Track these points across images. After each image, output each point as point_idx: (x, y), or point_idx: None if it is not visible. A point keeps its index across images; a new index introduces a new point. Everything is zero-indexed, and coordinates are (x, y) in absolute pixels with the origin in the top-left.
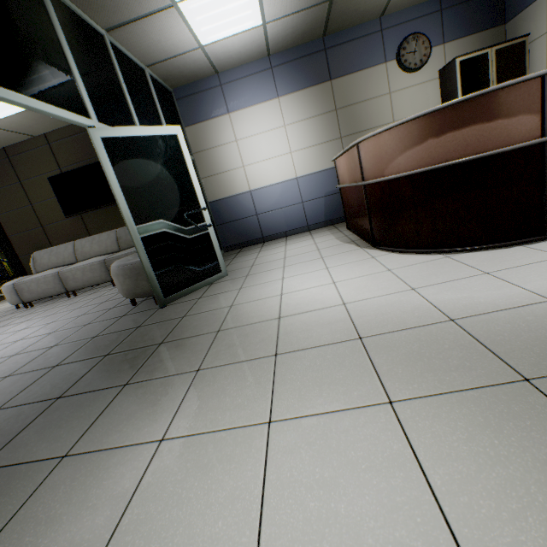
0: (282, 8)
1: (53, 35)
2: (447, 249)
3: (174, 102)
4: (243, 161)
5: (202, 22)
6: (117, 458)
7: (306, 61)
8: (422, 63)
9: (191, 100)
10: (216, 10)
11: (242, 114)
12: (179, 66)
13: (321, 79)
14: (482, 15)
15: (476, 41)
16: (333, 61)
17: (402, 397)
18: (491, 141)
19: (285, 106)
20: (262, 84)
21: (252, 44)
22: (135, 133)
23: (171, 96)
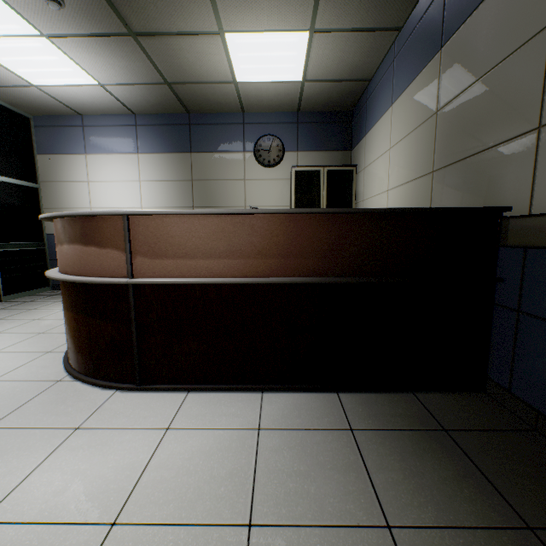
0: (112, 76)
1: None
2: (72, 369)
3: (31, 128)
4: (91, 202)
5: (13, 63)
6: None
7: (170, 129)
8: (275, 162)
9: (50, 131)
10: (23, 57)
11: (99, 159)
12: (22, 96)
13: (183, 149)
14: (333, 138)
15: (326, 157)
16: (196, 136)
17: None
18: (89, 266)
19: (143, 163)
20: (125, 137)
21: (103, 99)
22: None
23: (27, 121)
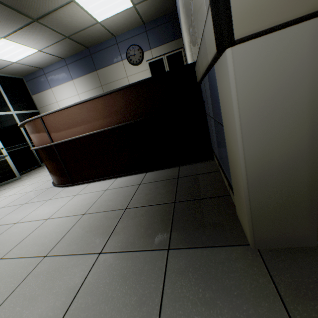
0: (41, 44)
1: None
2: (54, 183)
3: (25, 83)
4: None
5: (0, 56)
6: None
7: (82, 61)
8: (140, 61)
9: (32, 82)
10: (1, 51)
11: (57, 89)
12: (13, 69)
13: (92, 70)
14: (169, 33)
15: (168, 47)
16: (96, 60)
17: None
18: (39, 141)
19: (76, 84)
20: (64, 73)
21: (45, 57)
22: None
23: (22, 80)
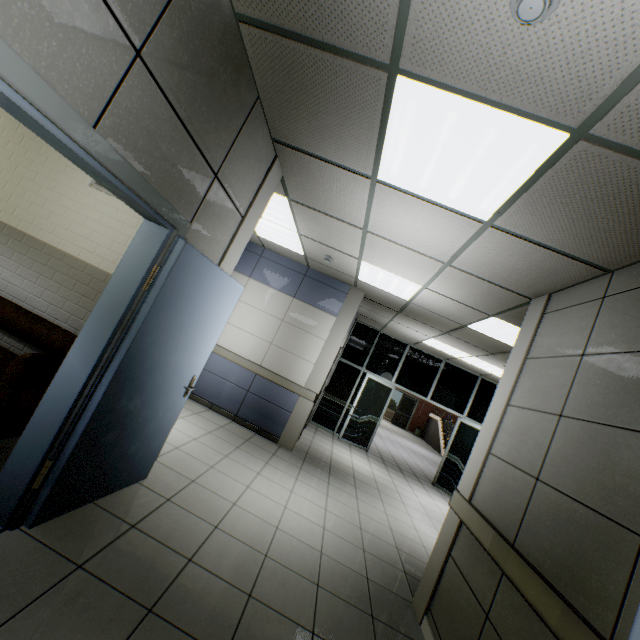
0: None
1: (470, 390)
2: None
3: None
4: None
5: None
6: (366, 457)
7: None
8: None
9: None
10: None
11: None
12: None
13: None
14: None
15: None
16: None
17: (374, 474)
18: None
19: None
20: None
21: None
22: (473, 426)
23: None
